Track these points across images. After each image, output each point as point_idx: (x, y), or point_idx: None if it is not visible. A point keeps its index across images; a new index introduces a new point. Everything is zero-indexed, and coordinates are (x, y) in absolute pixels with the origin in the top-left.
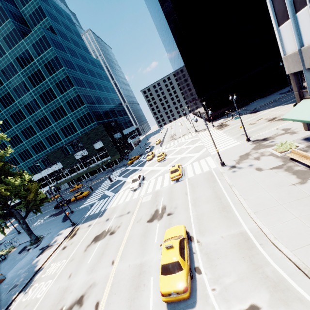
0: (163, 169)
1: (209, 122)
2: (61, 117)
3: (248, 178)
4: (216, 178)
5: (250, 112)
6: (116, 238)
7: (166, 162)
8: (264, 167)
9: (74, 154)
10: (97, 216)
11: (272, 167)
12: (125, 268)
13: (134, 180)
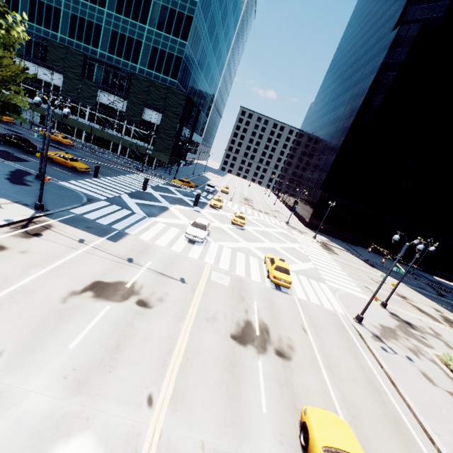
0: (245, 244)
1: (306, 227)
2: (131, 16)
3: (418, 385)
4: (354, 340)
5: (364, 259)
6: (155, 326)
7: (246, 235)
8: (435, 380)
9: (101, 88)
10: (102, 233)
11: (451, 392)
12: (192, 449)
13: (199, 226)
